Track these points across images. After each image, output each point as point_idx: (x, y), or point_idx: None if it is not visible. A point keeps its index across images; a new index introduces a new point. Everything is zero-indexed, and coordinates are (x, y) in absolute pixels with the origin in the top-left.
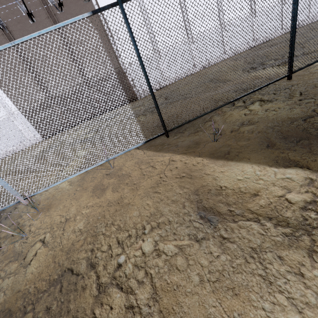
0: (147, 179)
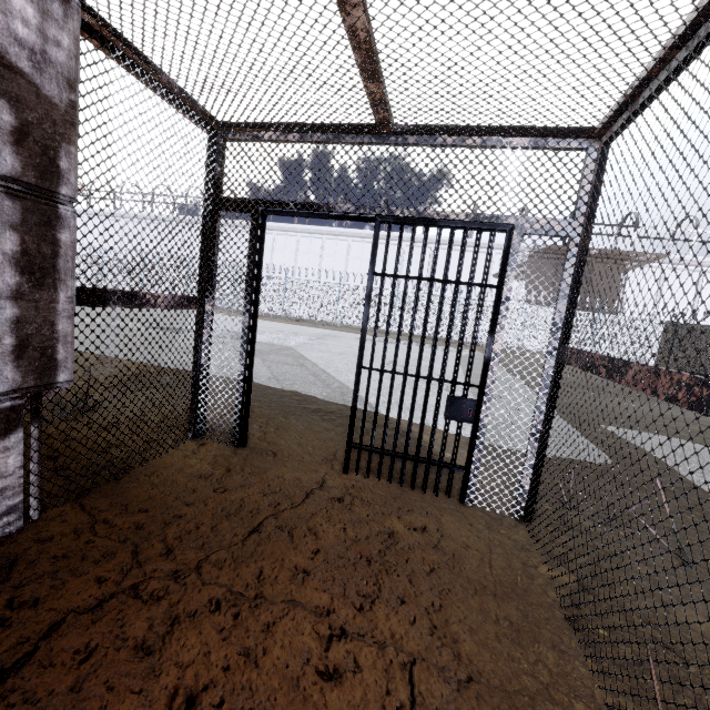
0: None
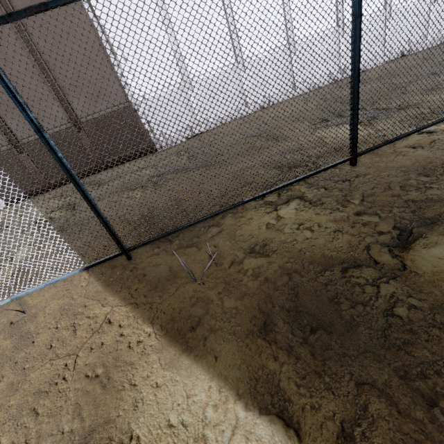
0: (46, 363)
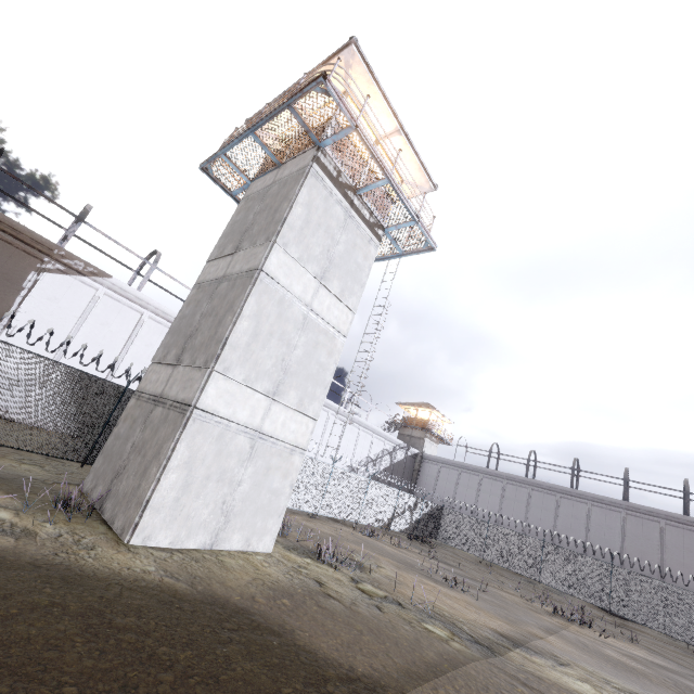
0: None
